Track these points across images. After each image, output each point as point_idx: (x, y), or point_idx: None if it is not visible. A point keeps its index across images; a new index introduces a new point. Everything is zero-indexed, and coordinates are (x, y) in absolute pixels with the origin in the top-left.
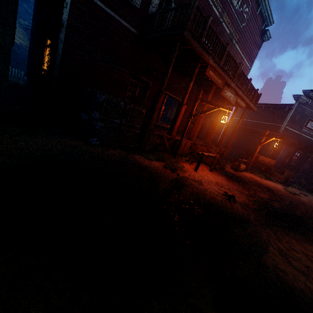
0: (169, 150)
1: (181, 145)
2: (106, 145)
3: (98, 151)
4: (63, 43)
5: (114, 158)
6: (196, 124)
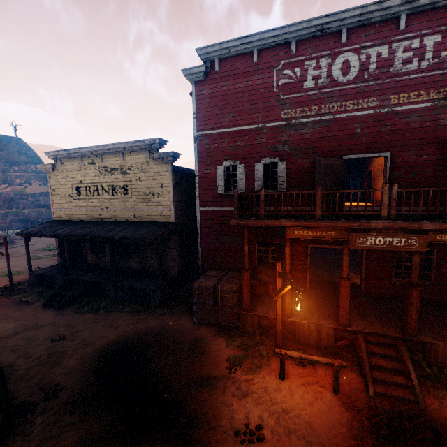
0: (289, 336)
1: (277, 332)
2: (206, 323)
3: (188, 330)
4: (201, 243)
5: (190, 338)
6: (339, 295)
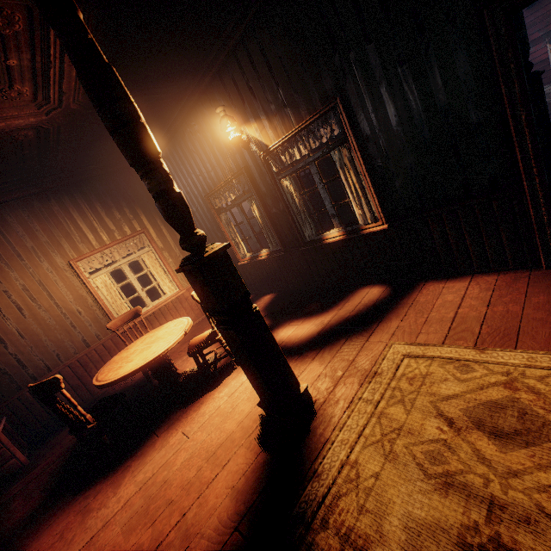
0: None
1: None
2: None
3: None
4: None
5: None
6: None
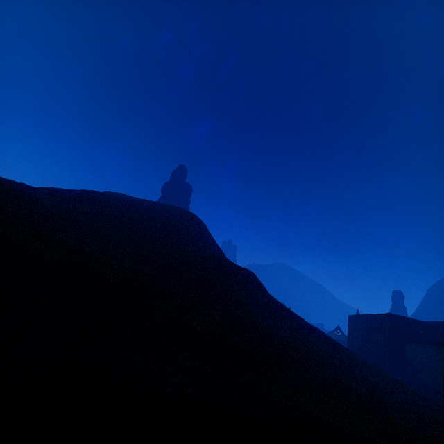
0: None
1: None
2: None
3: None
4: None
5: None
6: None
